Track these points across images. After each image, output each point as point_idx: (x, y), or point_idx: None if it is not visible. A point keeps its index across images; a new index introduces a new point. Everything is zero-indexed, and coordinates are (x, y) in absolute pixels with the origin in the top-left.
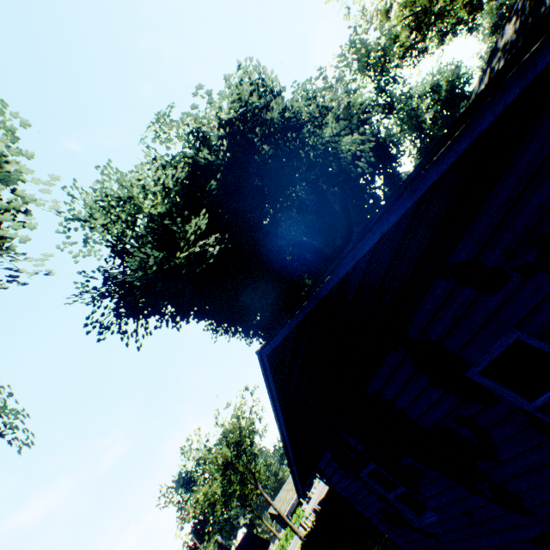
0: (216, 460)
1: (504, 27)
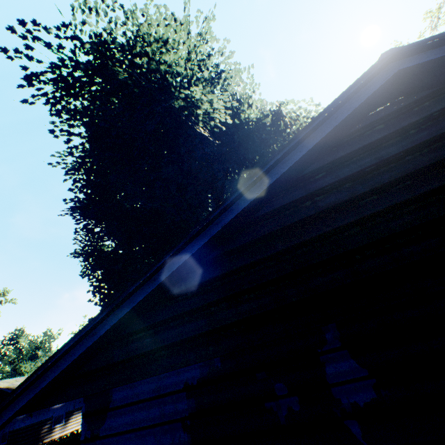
0: None
1: None
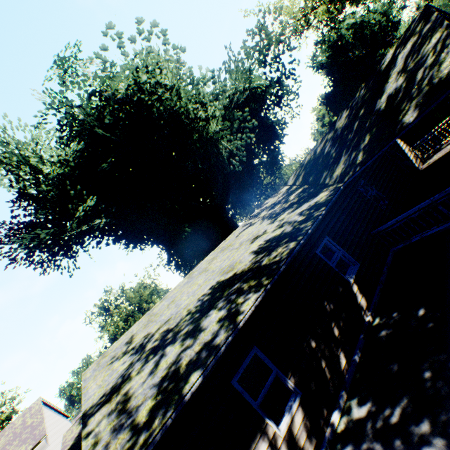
0: (121, 313)
1: (345, 109)
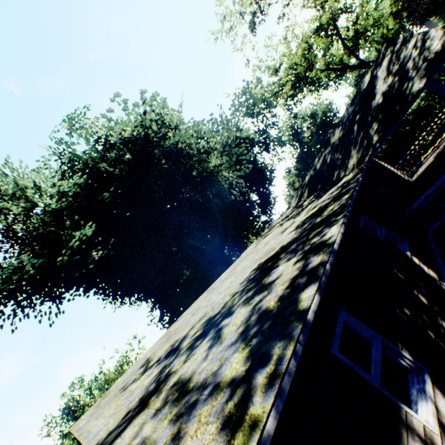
0: None
1: (336, 128)
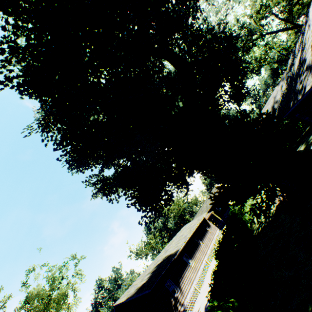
0: None
1: None
